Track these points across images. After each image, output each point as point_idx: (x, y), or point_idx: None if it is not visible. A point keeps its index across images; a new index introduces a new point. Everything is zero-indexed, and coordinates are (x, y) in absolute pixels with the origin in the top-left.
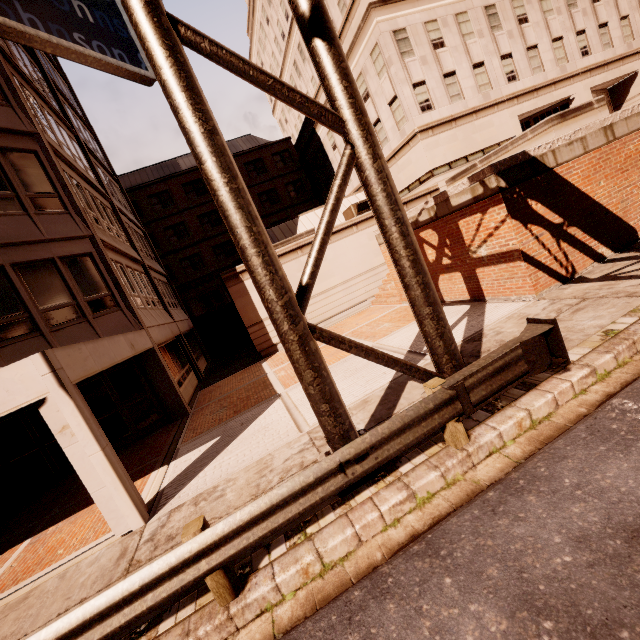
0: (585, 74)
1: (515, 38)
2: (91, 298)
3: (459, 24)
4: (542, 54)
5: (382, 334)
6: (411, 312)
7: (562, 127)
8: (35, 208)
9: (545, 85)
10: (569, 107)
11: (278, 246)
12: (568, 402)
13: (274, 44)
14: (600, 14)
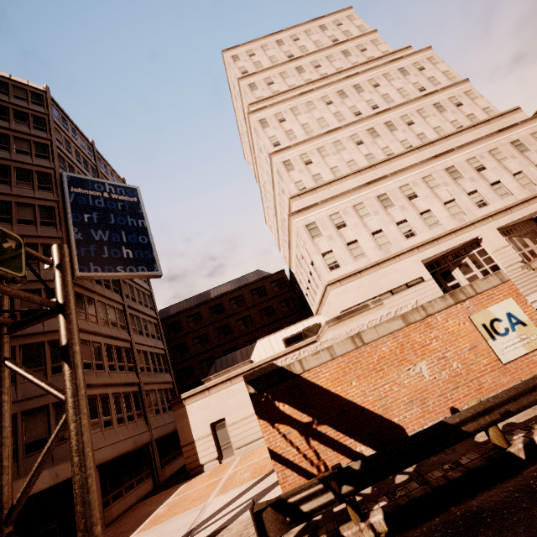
0: (486, 219)
1: (407, 209)
2: None
3: (357, 210)
4: (436, 214)
5: (227, 488)
6: (270, 463)
7: (339, 326)
8: (52, 373)
9: (444, 235)
10: (480, 244)
11: (220, 374)
12: None
13: (273, 218)
14: (489, 177)
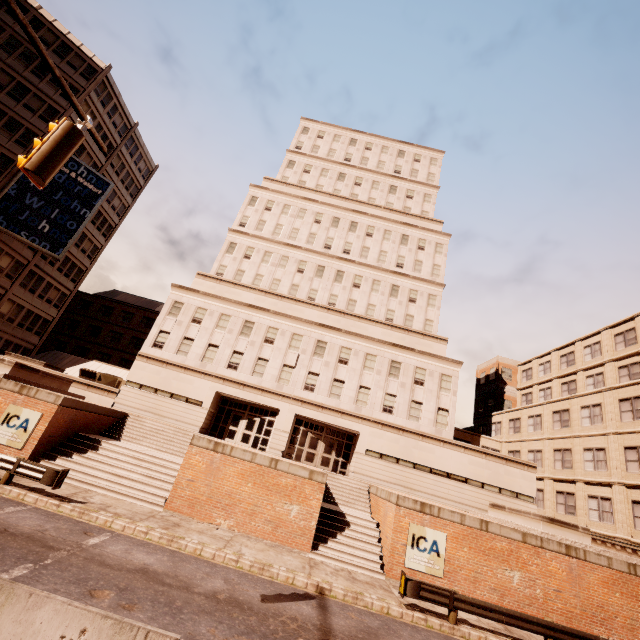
0: (297, 401)
1: (255, 347)
2: None
3: (221, 319)
4: (269, 367)
5: None
6: None
7: None
8: None
9: (254, 386)
10: (276, 416)
11: (20, 357)
12: None
13: None
14: (340, 372)
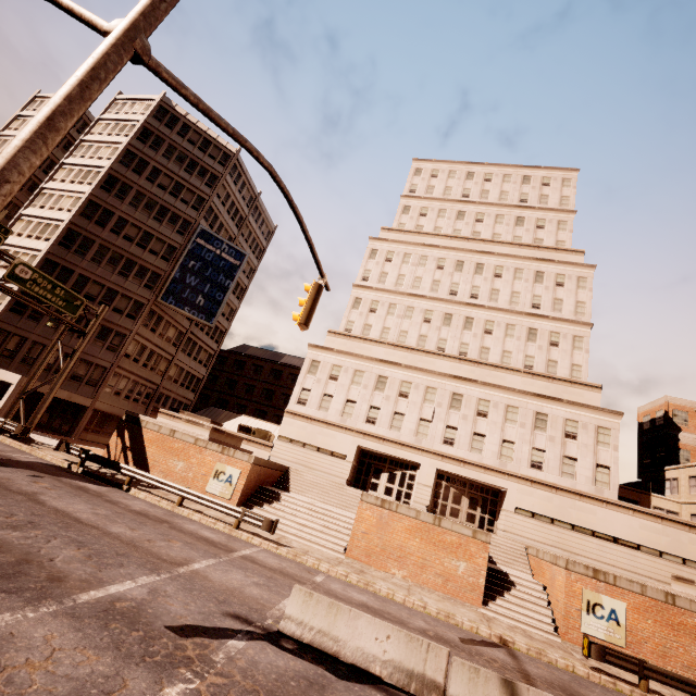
0: (437, 456)
1: (390, 401)
2: (91, 379)
3: (355, 375)
4: (406, 422)
5: None
6: None
7: (185, 424)
8: (107, 348)
9: (393, 441)
10: (417, 470)
11: (191, 415)
12: (12, 445)
13: None
14: (479, 426)
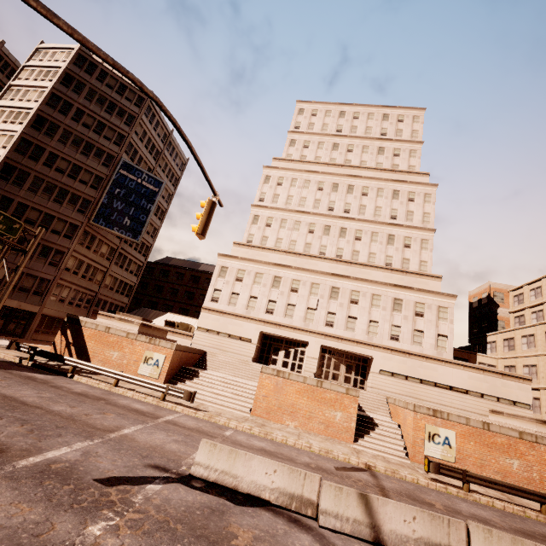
0: (321, 335)
1: (284, 296)
2: (37, 290)
3: (256, 277)
4: (297, 311)
5: None
6: None
7: (118, 322)
8: (49, 264)
9: (287, 326)
10: (306, 347)
11: (126, 315)
12: None
13: None
14: (352, 311)
